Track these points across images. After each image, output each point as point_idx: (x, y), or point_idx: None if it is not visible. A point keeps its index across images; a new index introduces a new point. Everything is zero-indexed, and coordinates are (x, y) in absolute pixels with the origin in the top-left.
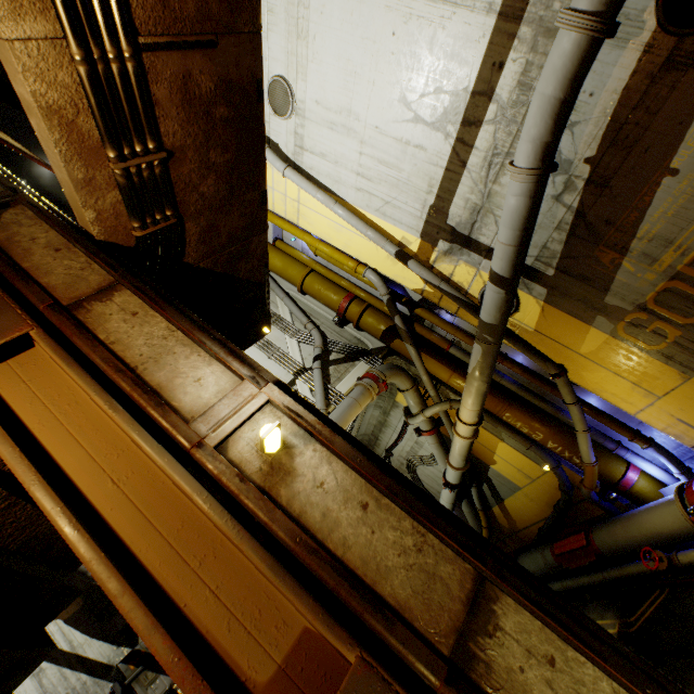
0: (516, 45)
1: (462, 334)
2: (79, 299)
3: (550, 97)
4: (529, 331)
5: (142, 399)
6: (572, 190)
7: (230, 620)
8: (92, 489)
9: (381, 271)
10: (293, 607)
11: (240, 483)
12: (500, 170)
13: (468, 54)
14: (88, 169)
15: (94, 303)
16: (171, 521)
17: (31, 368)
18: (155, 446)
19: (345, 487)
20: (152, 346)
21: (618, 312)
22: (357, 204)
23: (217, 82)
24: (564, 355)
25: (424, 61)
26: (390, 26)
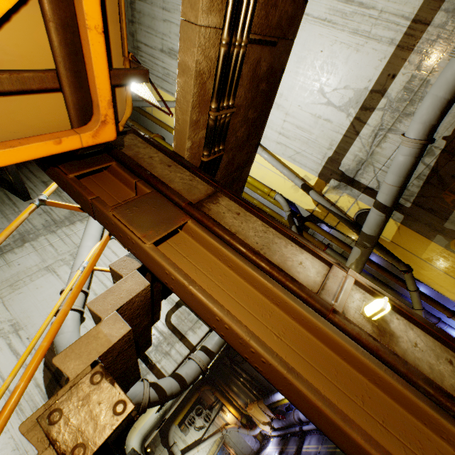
0: (406, 65)
1: (337, 240)
2: (199, 201)
3: (441, 97)
4: (387, 241)
5: (280, 275)
6: (431, 155)
7: (404, 449)
8: (265, 340)
9: (285, 196)
10: (438, 439)
11: (374, 341)
12: (382, 139)
13: (372, 68)
14: (199, 114)
15: (209, 204)
16: (327, 367)
17: (184, 247)
18: (309, 310)
19: (430, 347)
20: (260, 237)
21: (452, 233)
22: (275, 152)
23: (267, 68)
24: (409, 258)
25: (340, 69)
26: (320, 46)
